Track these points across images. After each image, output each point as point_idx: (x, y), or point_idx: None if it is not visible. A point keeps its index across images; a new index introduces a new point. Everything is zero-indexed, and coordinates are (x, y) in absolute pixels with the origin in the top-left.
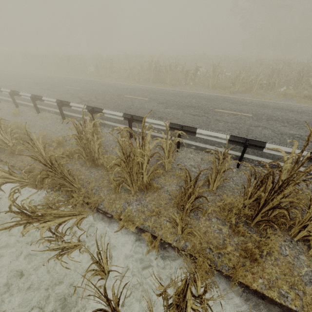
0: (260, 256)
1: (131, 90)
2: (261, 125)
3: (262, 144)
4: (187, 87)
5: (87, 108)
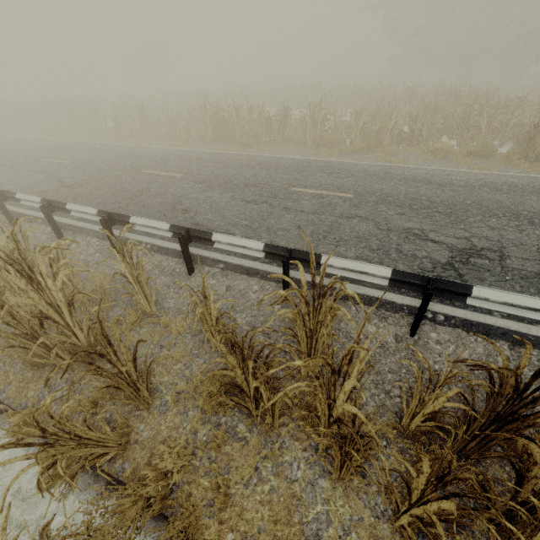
0: (244, 486)
1: (161, 160)
2: (360, 213)
3: (315, 258)
4: (270, 147)
5: (42, 202)
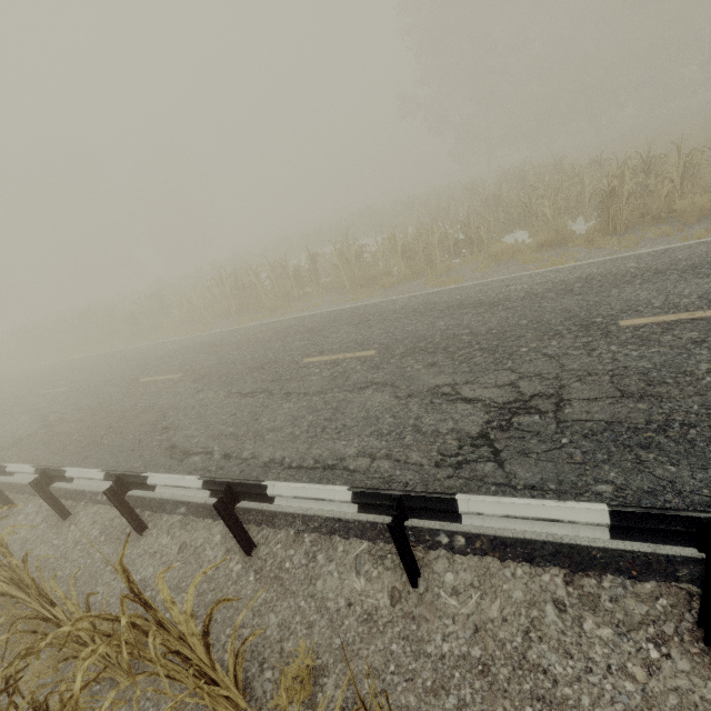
0: None
1: (167, 358)
2: (378, 378)
3: (261, 488)
4: (303, 303)
5: None
